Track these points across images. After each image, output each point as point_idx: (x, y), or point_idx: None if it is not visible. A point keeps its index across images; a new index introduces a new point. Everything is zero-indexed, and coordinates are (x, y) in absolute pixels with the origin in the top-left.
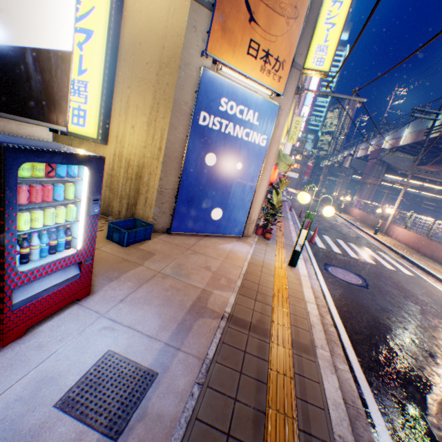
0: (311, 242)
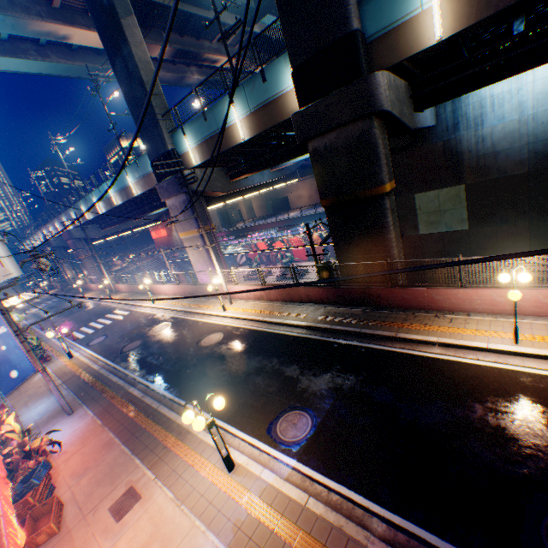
0: (76, 339)
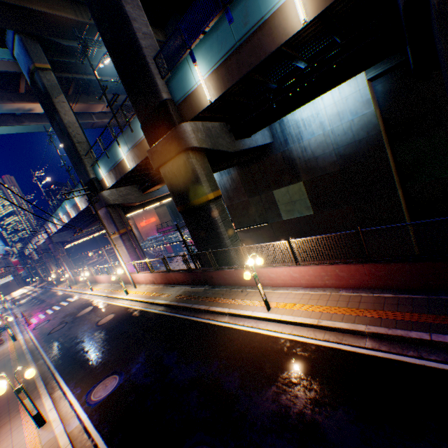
0: (30, 324)
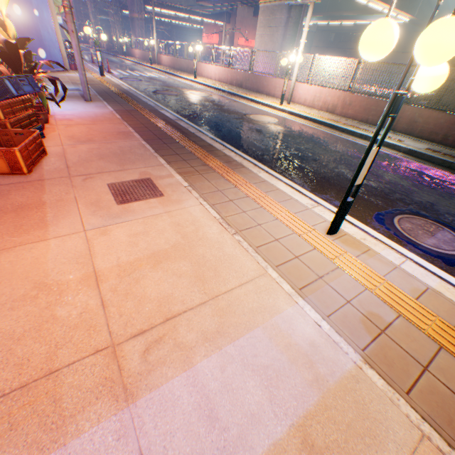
0: (110, 73)
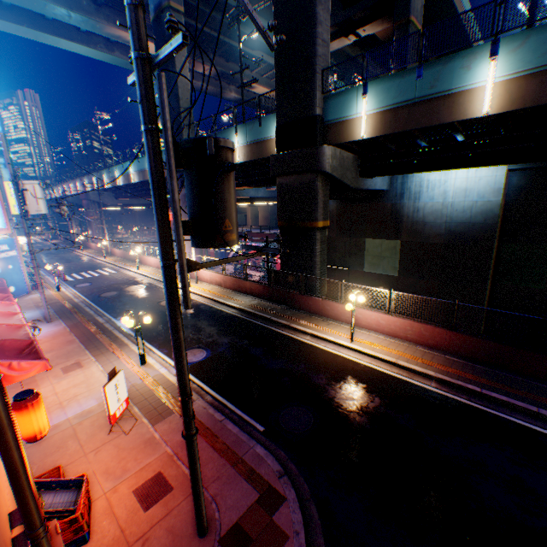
0: (66, 280)
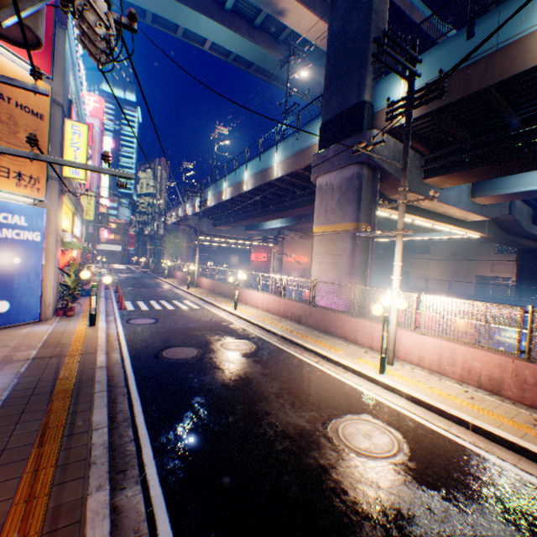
0: (122, 308)
